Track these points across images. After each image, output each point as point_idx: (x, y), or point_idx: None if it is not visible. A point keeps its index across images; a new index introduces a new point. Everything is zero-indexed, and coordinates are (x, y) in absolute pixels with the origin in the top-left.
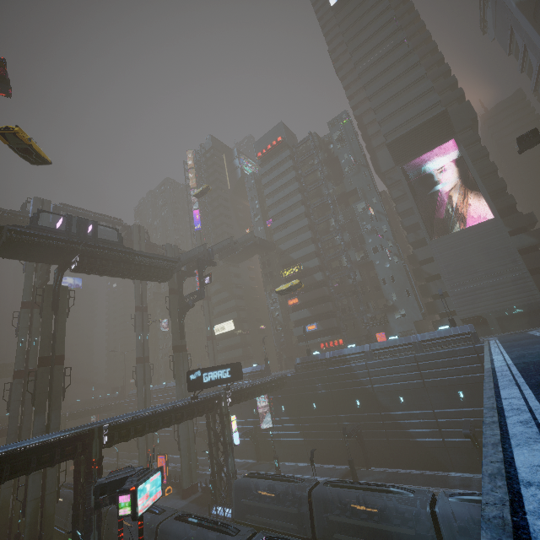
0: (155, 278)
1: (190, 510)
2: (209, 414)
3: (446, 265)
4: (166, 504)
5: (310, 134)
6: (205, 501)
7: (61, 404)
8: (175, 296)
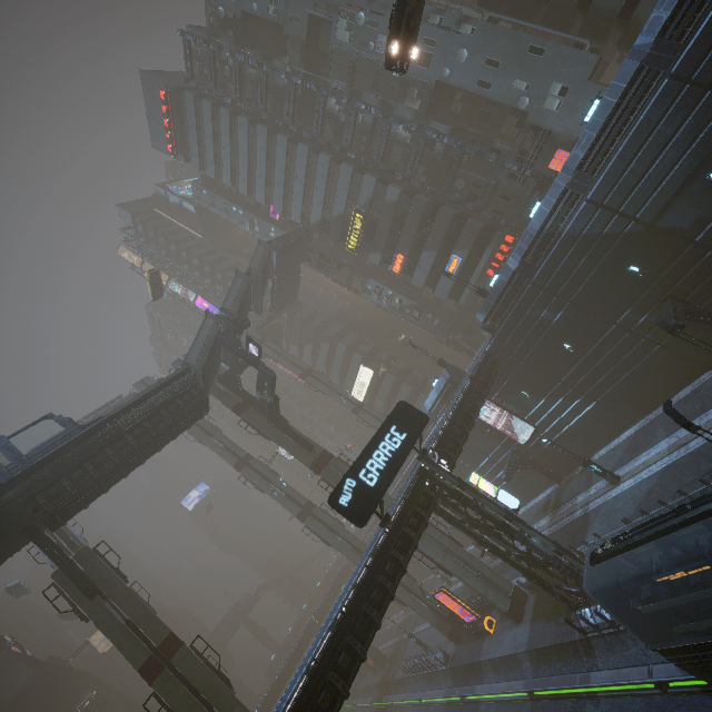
0: (184, 418)
1: (543, 638)
2: (437, 506)
3: None
4: (504, 648)
5: (182, 35)
6: (551, 606)
7: (232, 696)
8: (248, 412)
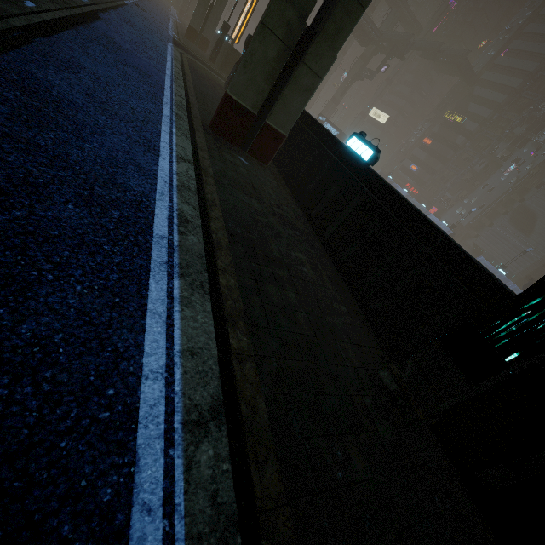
0: (358, 38)
1: None
2: None
3: (521, 212)
4: None
5: None
6: None
7: None
8: (361, 62)
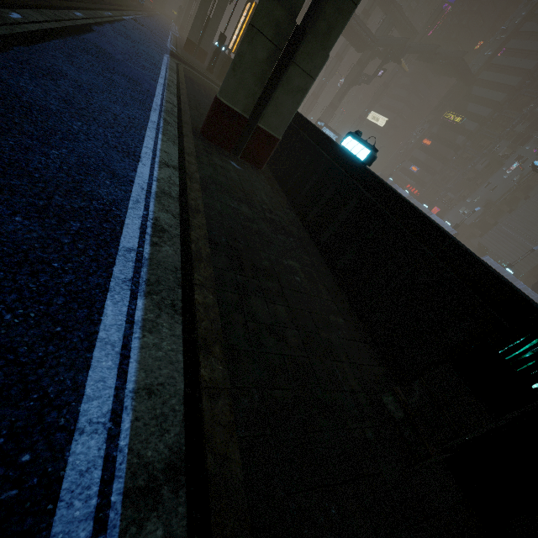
0: (354, 45)
1: None
2: None
3: (526, 210)
4: None
5: None
6: None
7: None
8: (358, 67)
